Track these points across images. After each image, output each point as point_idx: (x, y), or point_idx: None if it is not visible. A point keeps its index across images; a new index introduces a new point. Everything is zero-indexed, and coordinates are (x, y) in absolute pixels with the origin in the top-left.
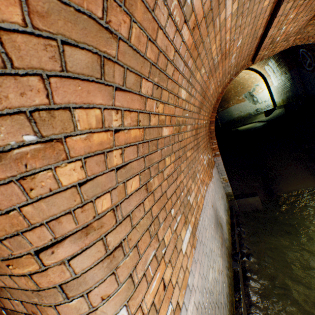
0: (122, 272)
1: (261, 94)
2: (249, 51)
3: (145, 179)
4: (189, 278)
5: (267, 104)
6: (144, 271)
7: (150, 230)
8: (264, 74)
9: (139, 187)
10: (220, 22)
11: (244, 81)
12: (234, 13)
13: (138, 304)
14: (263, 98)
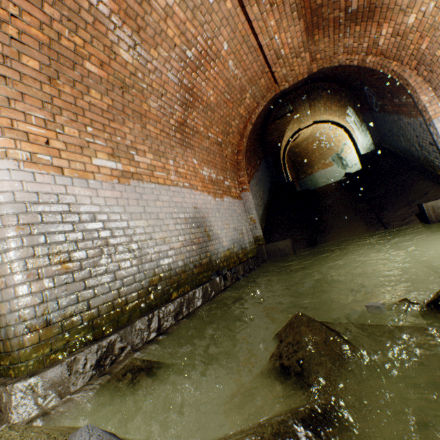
0: (1, 90)
1: (350, 156)
2: (259, 66)
3: (51, 75)
4: (92, 181)
5: (357, 167)
6: (26, 113)
7: (46, 105)
8: (348, 128)
9: (39, 71)
10: (163, 8)
11: (330, 140)
12: (182, 5)
13: (9, 116)
14: (352, 160)
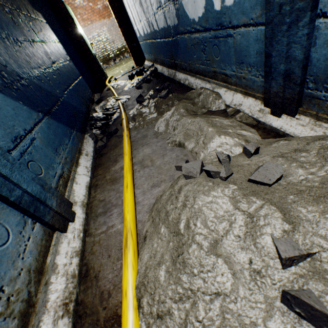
0: None
1: None
2: None
3: None
4: None
5: None
6: None
7: None
8: None
9: None
10: None
11: None
12: None
13: None
14: None
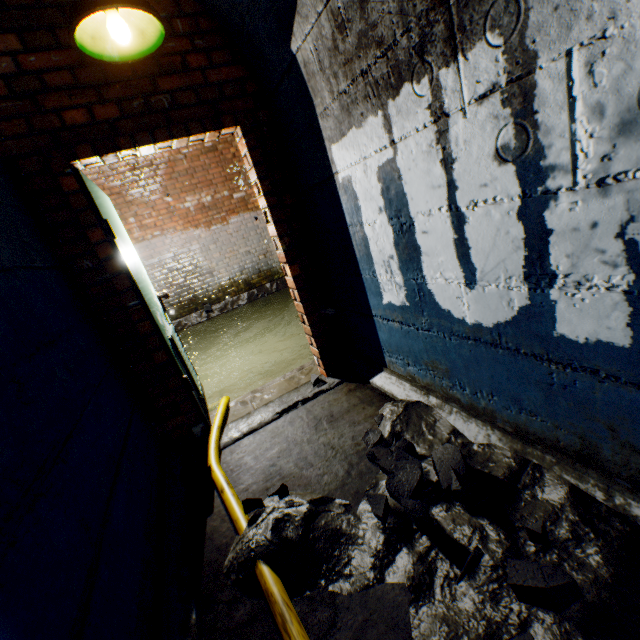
0: None
1: None
2: None
3: None
4: None
5: None
6: None
7: None
8: None
9: None
10: None
11: None
12: None
13: None
14: None
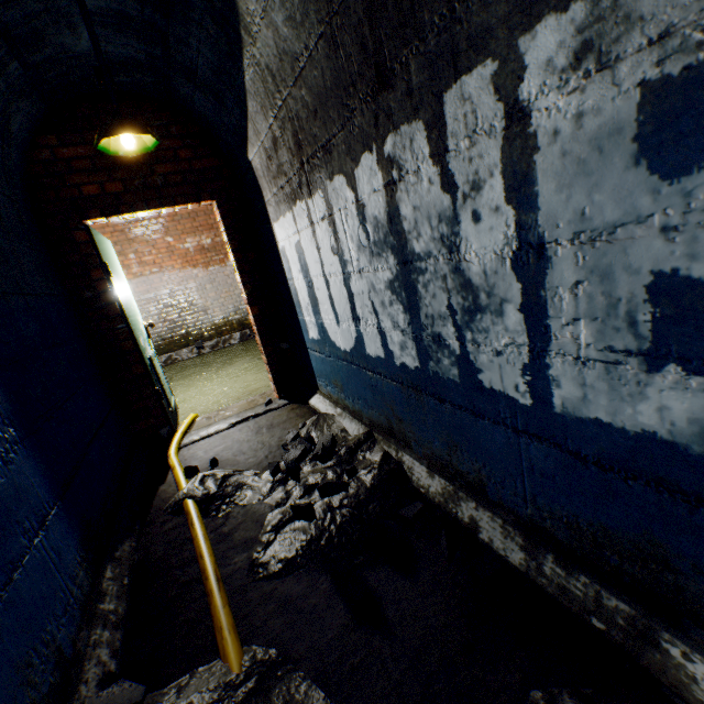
0: None
1: None
2: None
3: None
4: None
5: None
6: None
7: None
8: None
9: None
10: None
11: None
12: None
13: None
14: None
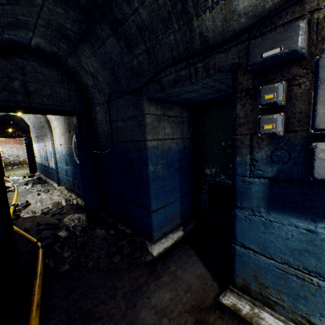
0: None
1: None
2: None
3: None
4: None
5: None
6: None
7: None
8: None
9: None
10: None
11: None
12: None
13: None
14: None
